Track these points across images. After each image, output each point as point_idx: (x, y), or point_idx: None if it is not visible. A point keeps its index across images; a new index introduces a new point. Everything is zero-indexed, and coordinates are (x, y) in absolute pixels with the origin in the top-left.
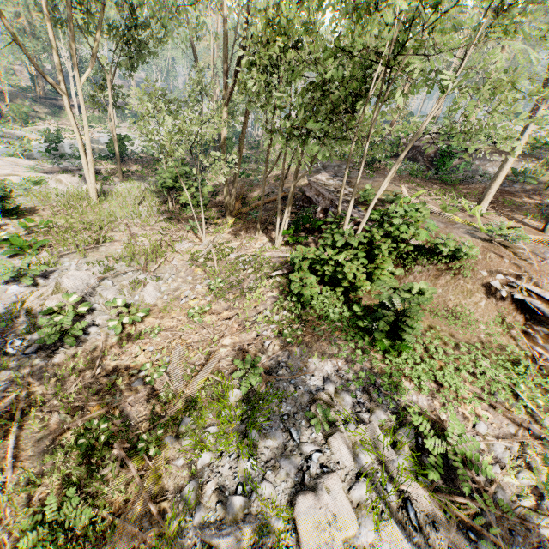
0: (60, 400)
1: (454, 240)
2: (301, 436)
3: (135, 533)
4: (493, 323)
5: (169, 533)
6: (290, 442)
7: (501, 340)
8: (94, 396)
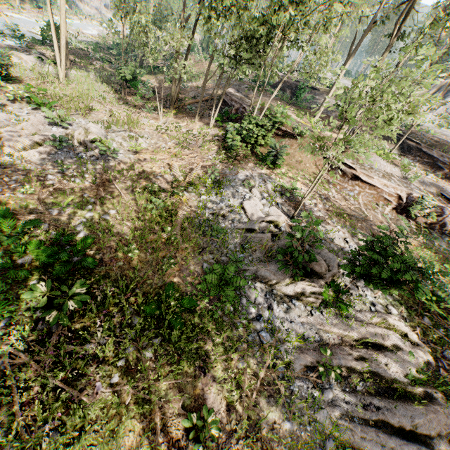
0: (125, 178)
1: (301, 129)
2: (241, 191)
3: (186, 211)
4: (311, 165)
5: (198, 213)
6: (237, 192)
7: (313, 170)
8: (141, 179)
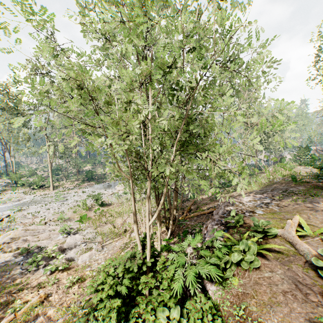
0: None
1: (261, 321)
2: None
3: None
4: None
5: None
6: None
7: None
8: None
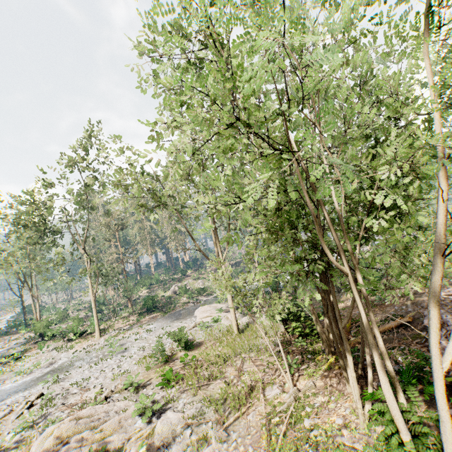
0: None
1: None
2: None
3: None
4: None
5: None
6: None
7: None
8: None
